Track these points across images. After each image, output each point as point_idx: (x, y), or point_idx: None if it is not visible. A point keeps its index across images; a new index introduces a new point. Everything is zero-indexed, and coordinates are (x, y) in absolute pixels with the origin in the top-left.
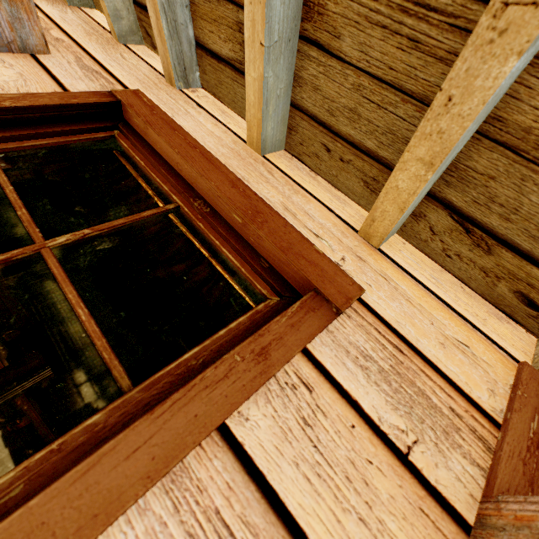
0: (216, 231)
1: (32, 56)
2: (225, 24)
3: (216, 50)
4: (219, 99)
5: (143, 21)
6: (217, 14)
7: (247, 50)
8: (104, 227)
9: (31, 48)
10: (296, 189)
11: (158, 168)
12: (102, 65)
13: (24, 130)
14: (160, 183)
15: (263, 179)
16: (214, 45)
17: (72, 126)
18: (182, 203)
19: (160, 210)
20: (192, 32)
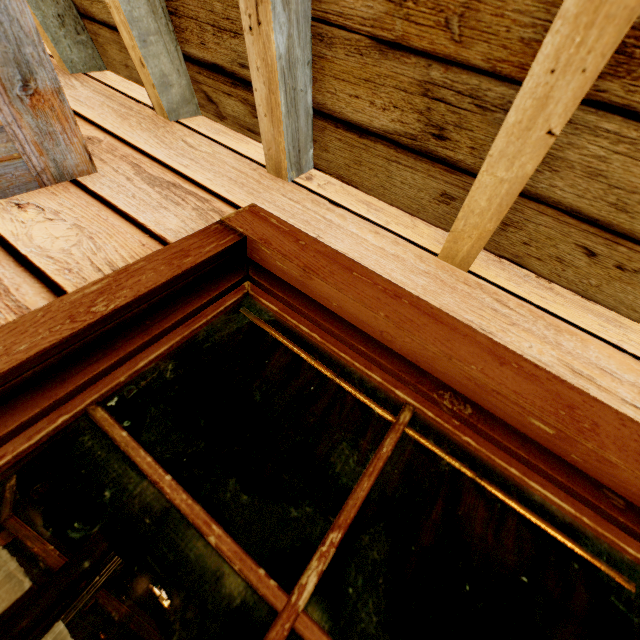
0: (500, 447)
1: (74, 184)
2: (390, 84)
3: (358, 121)
4: (349, 183)
5: (203, 84)
6: (375, 71)
7: (501, 140)
8: (351, 513)
9: (70, 171)
10: (553, 323)
11: (350, 343)
12: (172, 169)
13: (130, 338)
14: (363, 370)
15: (504, 321)
16: (356, 113)
17: (193, 302)
18: (416, 402)
19: (398, 430)
20: (310, 97)
